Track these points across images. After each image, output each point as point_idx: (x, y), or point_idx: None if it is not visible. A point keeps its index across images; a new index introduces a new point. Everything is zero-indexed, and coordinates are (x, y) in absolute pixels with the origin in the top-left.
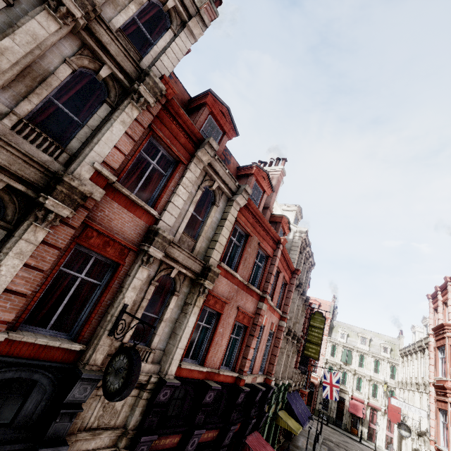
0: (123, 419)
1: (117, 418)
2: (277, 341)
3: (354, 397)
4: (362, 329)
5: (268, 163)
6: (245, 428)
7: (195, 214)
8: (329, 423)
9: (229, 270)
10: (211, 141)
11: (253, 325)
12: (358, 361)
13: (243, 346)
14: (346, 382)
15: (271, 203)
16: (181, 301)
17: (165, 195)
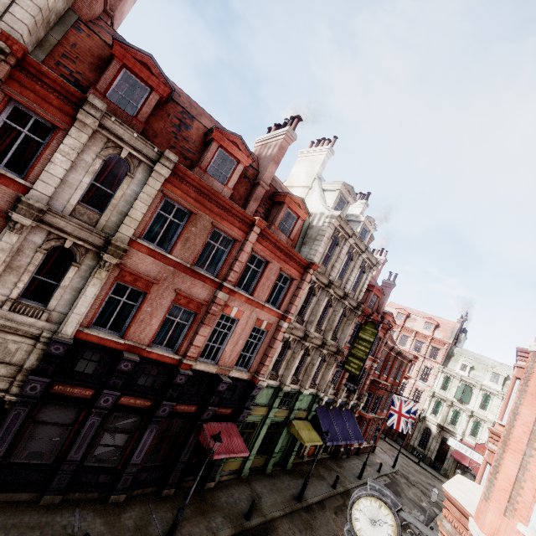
0: (21, 360)
1: (12, 358)
2: (273, 341)
3: (463, 442)
4: (498, 363)
5: (281, 126)
6: (202, 413)
7: (100, 186)
8: (423, 463)
9: (152, 248)
10: (92, 100)
11: (206, 313)
12: (479, 402)
13: (190, 332)
14: (457, 424)
15: (266, 177)
16: (86, 273)
17: (40, 164)
